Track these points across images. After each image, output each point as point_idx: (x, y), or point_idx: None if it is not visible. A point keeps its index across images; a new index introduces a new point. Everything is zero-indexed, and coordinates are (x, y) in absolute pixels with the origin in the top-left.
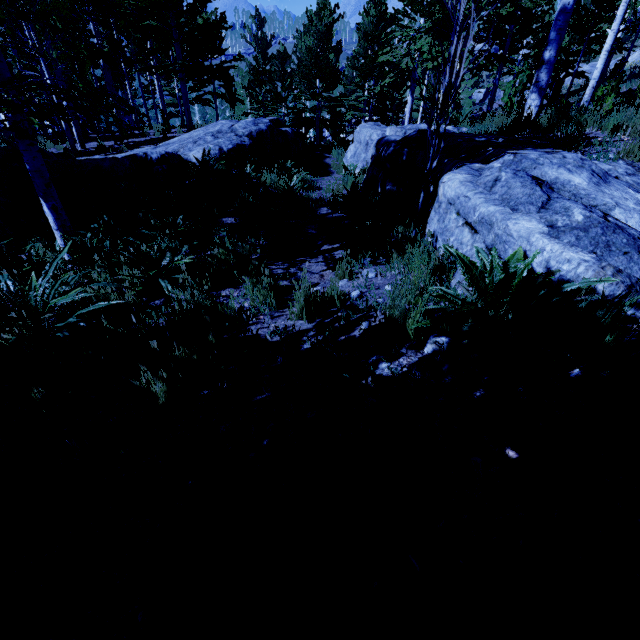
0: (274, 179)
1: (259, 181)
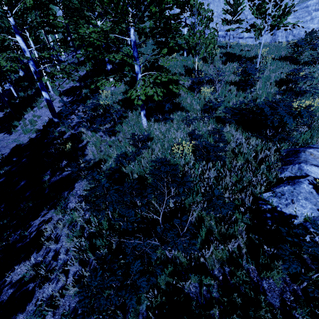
0: None
1: None
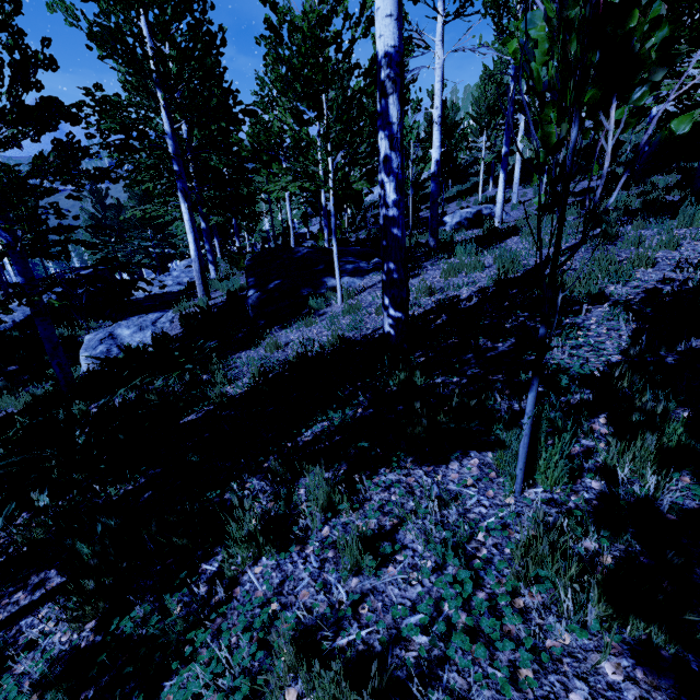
0: (61, 332)
1: (39, 339)
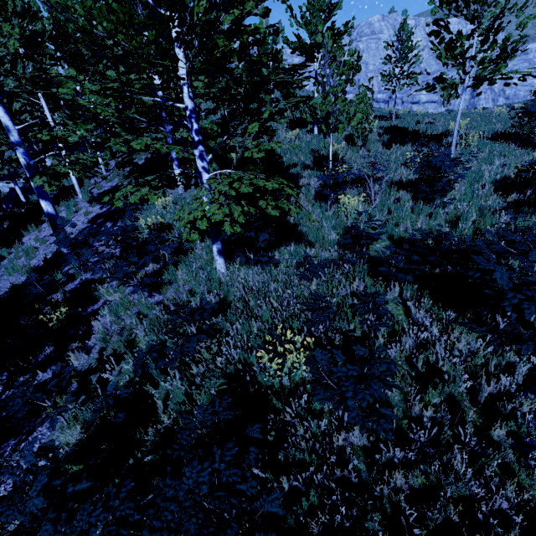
0: None
1: None
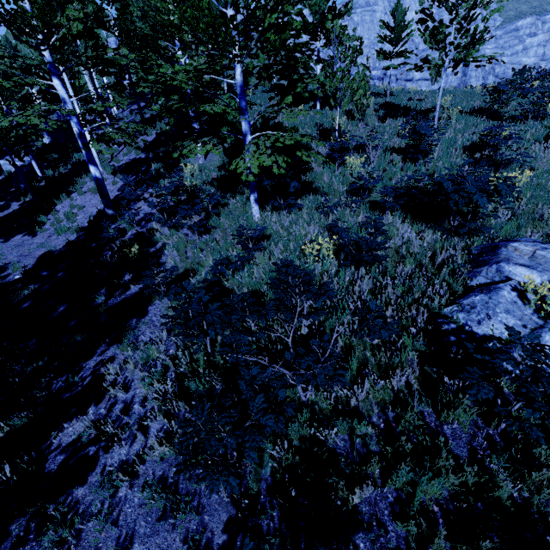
0: None
1: None
